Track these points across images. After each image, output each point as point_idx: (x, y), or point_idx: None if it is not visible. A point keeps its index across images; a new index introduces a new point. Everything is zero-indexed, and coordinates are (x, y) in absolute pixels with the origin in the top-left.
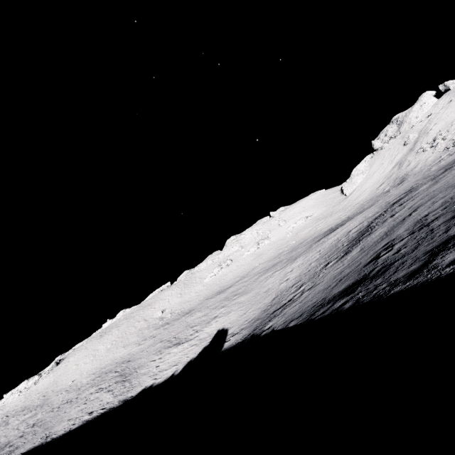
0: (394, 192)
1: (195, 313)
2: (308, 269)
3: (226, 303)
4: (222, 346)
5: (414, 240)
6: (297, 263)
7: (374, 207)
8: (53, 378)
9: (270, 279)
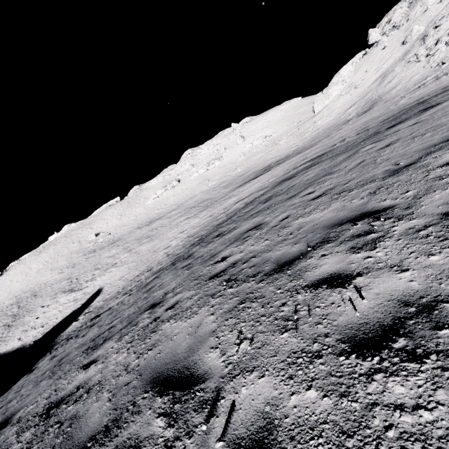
0: (345, 129)
1: (114, 247)
2: (172, 251)
3: (134, 247)
4: (69, 326)
5: None
6: (196, 220)
7: (299, 157)
8: None
9: (173, 231)
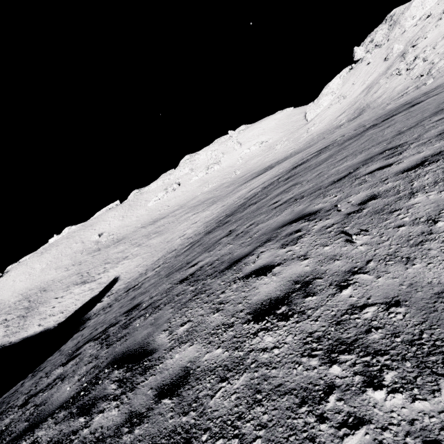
0: (339, 131)
1: (121, 244)
2: (193, 234)
3: (143, 242)
4: (93, 307)
5: (34, 402)
6: (207, 212)
7: (302, 154)
8: None
9: (183, 224)
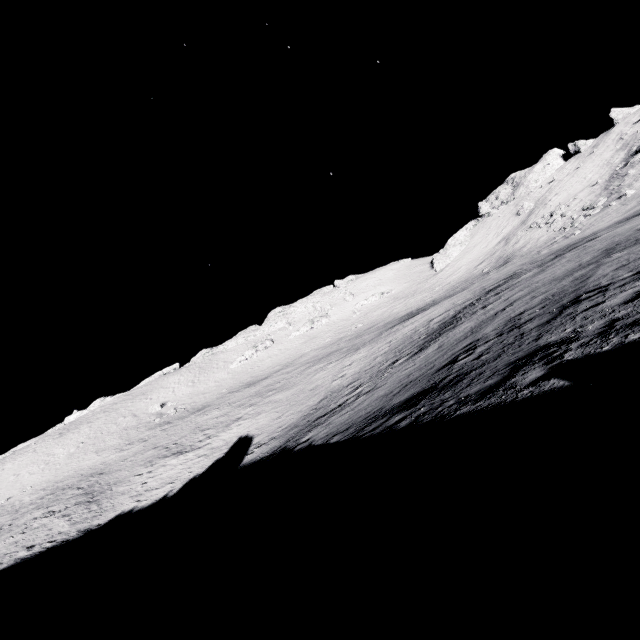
0: (494, 275)
1: (210, 410)
2: (372, 365)
3: (256, 401)
4: (241, 460)
5: (500, 345)
6: (359, 355)
7: (466, 291)
8: None
9: (321, 373)
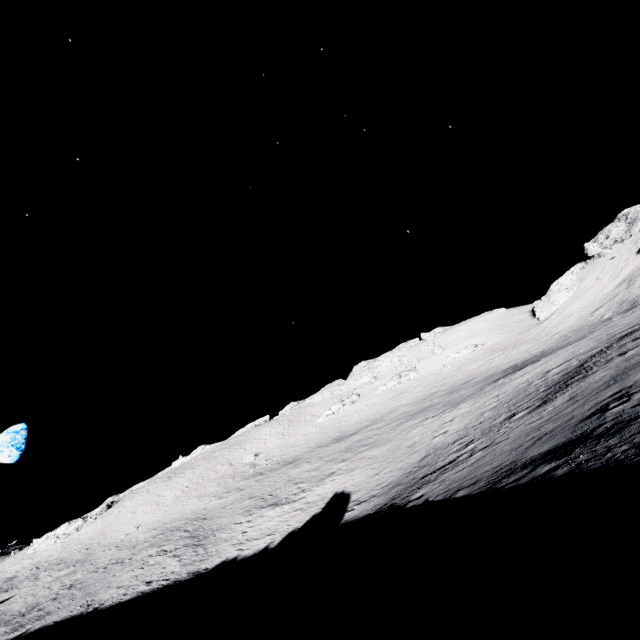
0: (620, 321)
1: (301, 464)
2: (480, 421)
3: (348, 456)
4: (341, 517)
5: None
6: (461, 410)
7: (587, 340)
8: (101, 526)
9: (417, 429)
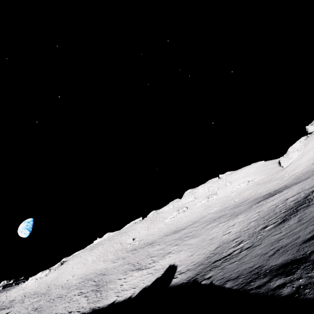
0: None
1: (155, 245)
2: (248, 227)
3: (179, 242)
4: (170, 281)
5: None
6: (238, 219)
7: (310, 180)
8: (57, 274)
9: (215, 229)
